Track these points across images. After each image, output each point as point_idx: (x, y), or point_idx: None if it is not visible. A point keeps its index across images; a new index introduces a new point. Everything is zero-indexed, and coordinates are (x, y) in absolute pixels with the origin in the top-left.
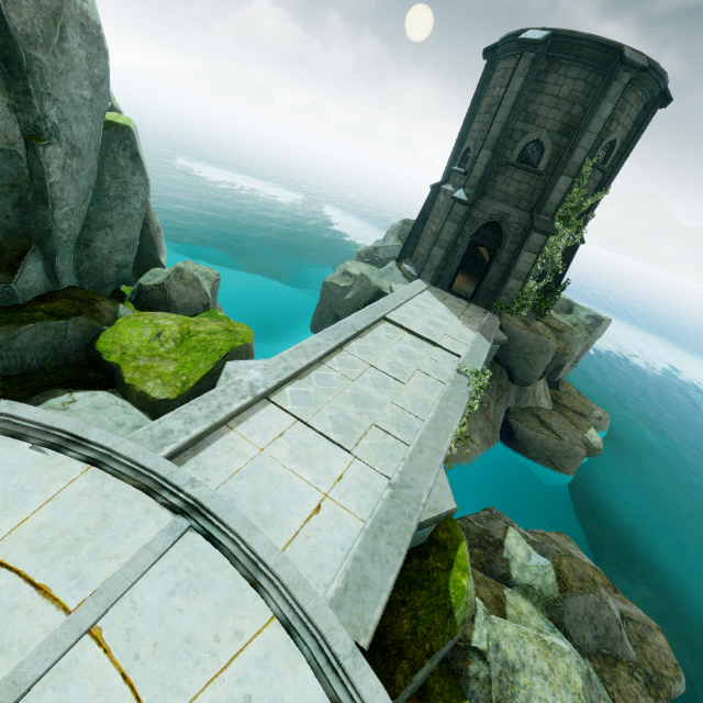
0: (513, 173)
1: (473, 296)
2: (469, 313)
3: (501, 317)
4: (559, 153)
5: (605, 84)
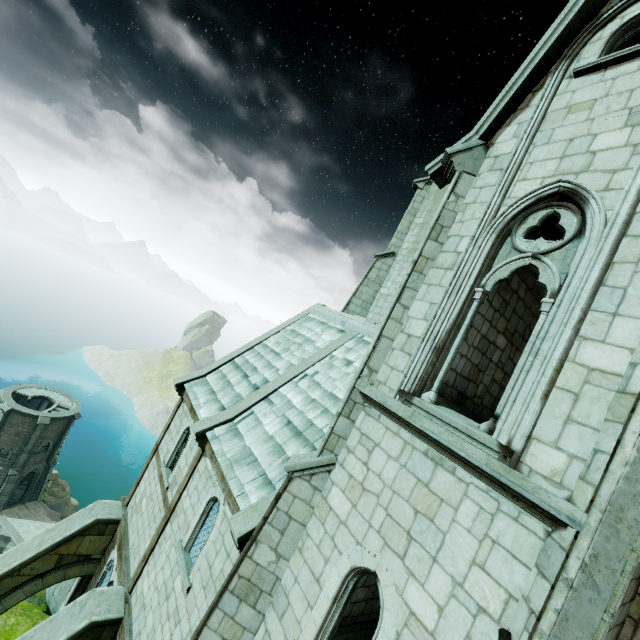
0: (38, 454)
1: (22, 499)
2: (36, 512)
3: (46, 502)
4: (56, 441)
5: (70, 422)
